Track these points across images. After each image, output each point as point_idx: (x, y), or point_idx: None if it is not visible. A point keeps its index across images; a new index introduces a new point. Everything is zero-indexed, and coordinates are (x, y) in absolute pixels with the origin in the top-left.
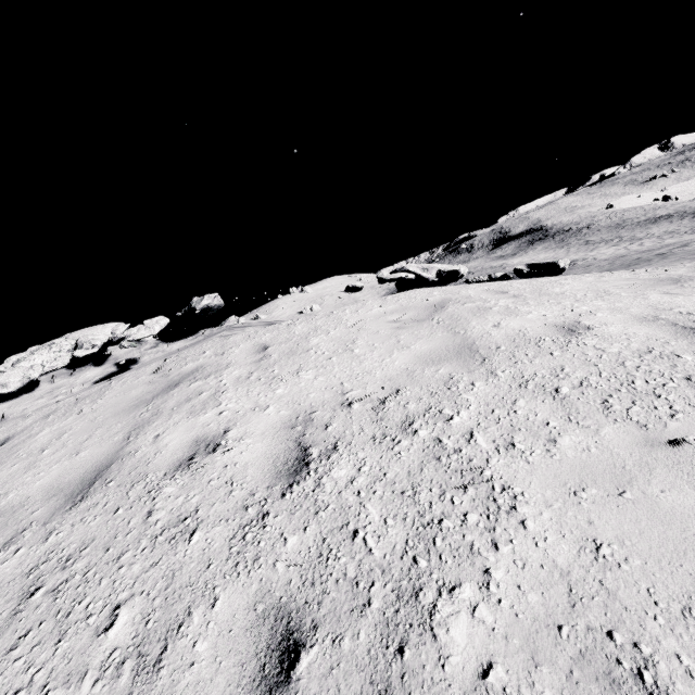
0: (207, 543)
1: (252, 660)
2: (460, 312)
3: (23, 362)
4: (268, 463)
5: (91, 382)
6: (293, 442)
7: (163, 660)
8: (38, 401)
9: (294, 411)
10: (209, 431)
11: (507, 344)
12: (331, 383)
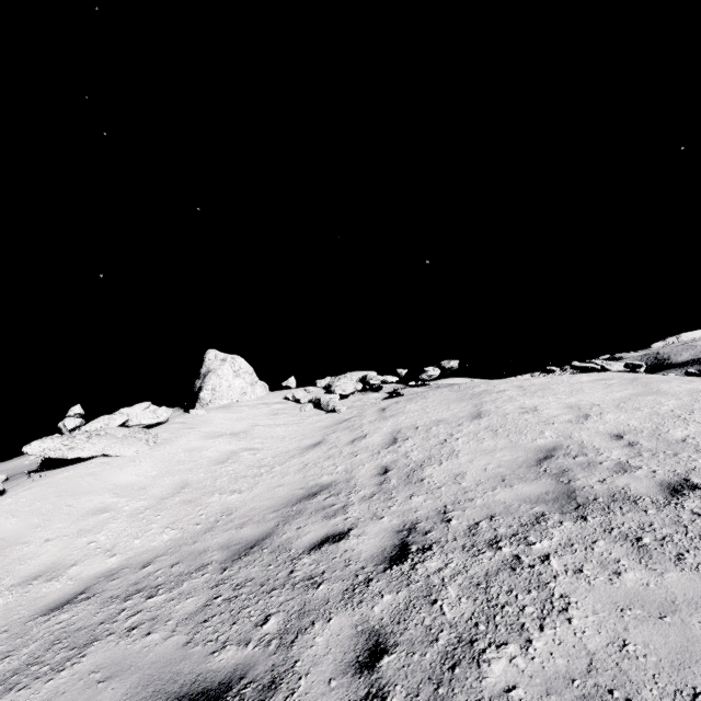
0: (563, 425)
1: (606, 437)
2: (651, 381)
3: (338, 382)
4: (569, 414)
5: (380, 399)
6: (577, 411)
7: (572, 437)
8: (356, 403)
9: (567, 405)
10: (525, 406)
11: (686, 392)
12: (581, 399)
